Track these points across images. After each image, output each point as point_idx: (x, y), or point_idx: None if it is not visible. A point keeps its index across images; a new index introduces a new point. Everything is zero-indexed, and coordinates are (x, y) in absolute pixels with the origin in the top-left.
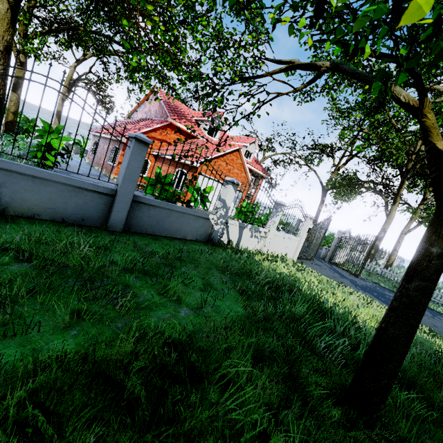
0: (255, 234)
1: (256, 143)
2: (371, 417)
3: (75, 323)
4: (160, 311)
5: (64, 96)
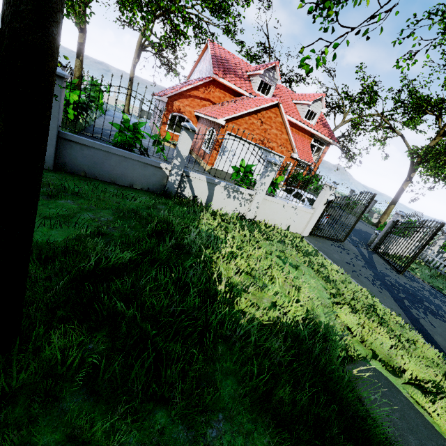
0: (234, 195)
1: (323, 100)
2: None
3: None
4: None
5: (134, 62)
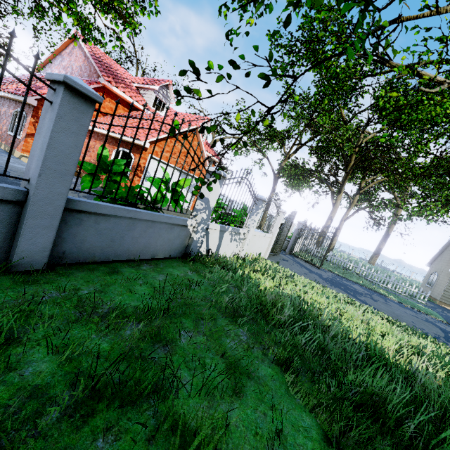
0: (234, 238)
1: (209, 123)
2: None
3: None
4: None
5: None
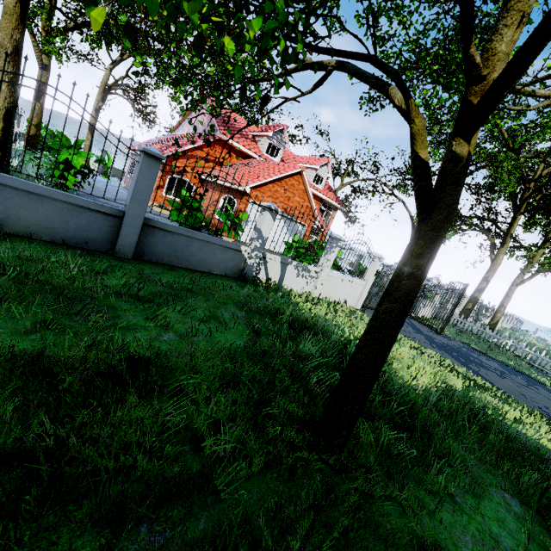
0: (302, 274)
1: (329, 165)
2: (331, 443)
3: (38, 331)
4: (140, 333)
5: (97, 106)
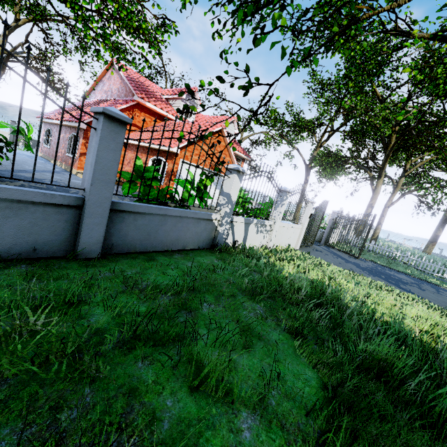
0: (260, 230)
1: (235, 123)
2: None
3: None
4: None
5: None
